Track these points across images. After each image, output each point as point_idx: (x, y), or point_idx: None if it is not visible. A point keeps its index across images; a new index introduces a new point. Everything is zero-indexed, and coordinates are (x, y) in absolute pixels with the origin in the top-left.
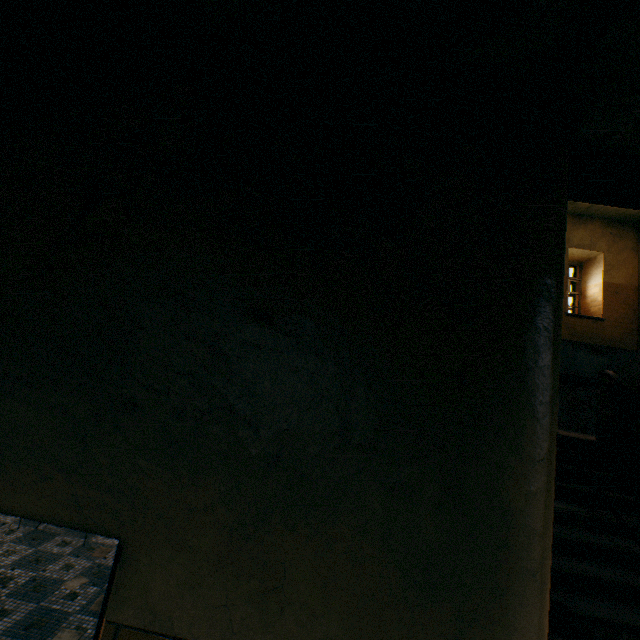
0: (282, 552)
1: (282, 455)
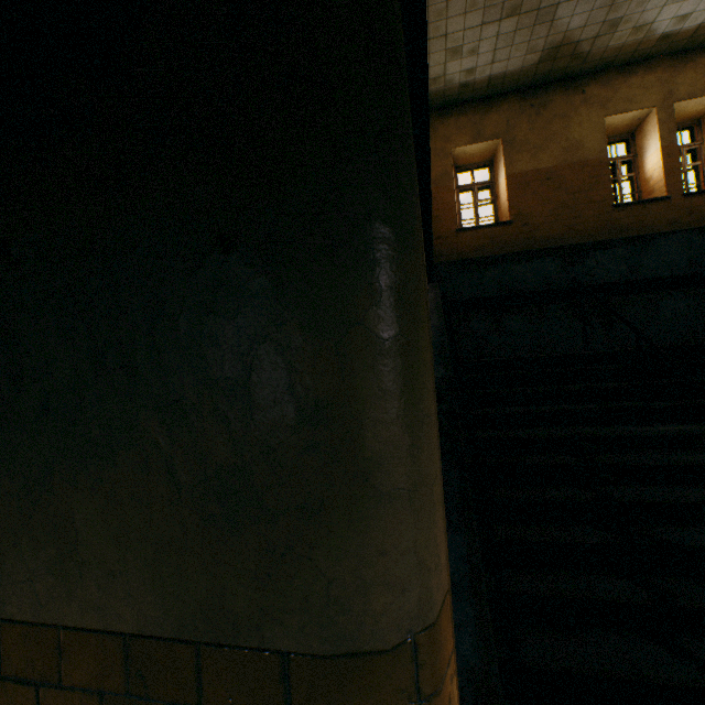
0: (70, 512)
1: (50, 404)
